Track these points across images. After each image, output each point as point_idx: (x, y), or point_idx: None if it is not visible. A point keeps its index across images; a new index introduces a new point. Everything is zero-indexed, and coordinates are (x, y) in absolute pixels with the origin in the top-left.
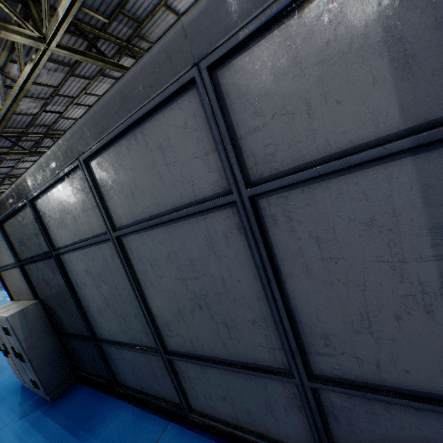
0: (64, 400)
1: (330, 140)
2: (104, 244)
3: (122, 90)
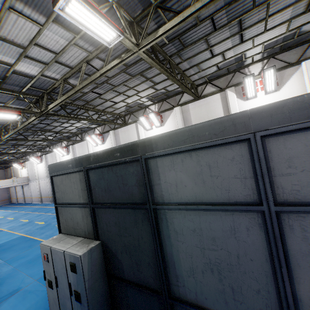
0: None
1: None
2: (242, 213)
3: None
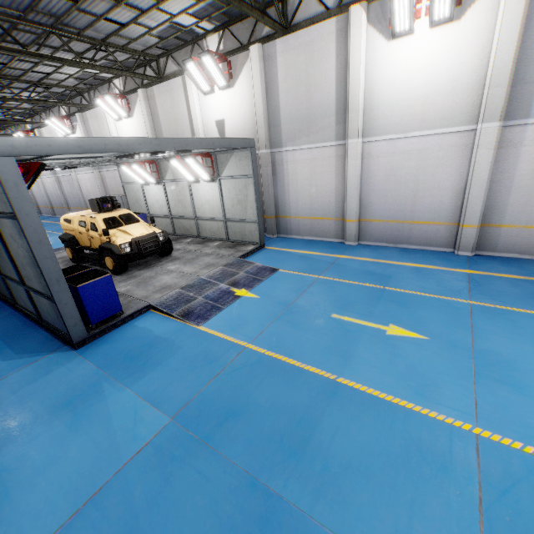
0: None
1: None
2: None
3: None
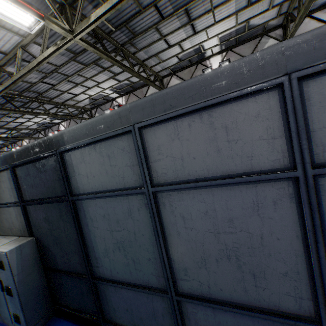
0: None
1: None
2: (134, 196)
3: (202, 81)
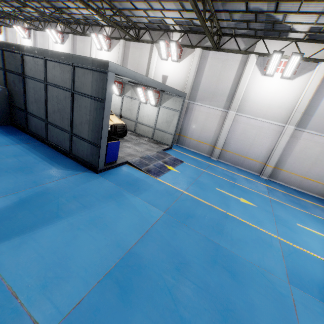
0: (4, 126)
1: (84, 91)
2: (42, 84)
3: (60, 54)
